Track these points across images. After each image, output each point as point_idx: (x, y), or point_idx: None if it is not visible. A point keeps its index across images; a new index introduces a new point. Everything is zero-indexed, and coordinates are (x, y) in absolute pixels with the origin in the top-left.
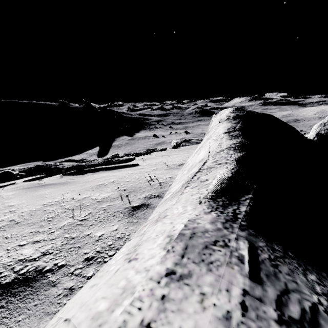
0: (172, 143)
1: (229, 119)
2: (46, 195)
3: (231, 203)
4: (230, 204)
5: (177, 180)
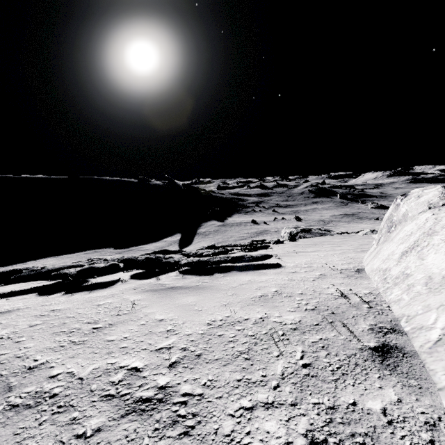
0: (282, 232)
1: None
2: (196, 307)
3: None
4: None
5: (405, 302)
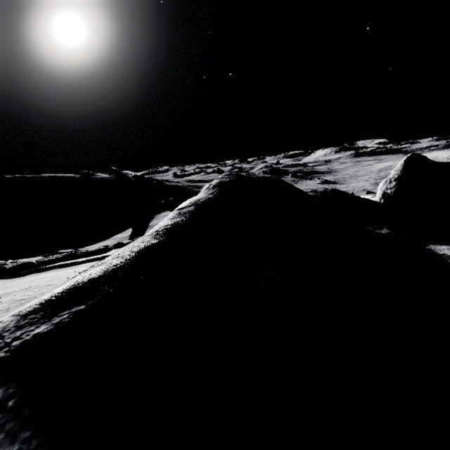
0: None
1: (209, 188)
2: None
3: (38, 321)
4: (34, 323)
5: None
